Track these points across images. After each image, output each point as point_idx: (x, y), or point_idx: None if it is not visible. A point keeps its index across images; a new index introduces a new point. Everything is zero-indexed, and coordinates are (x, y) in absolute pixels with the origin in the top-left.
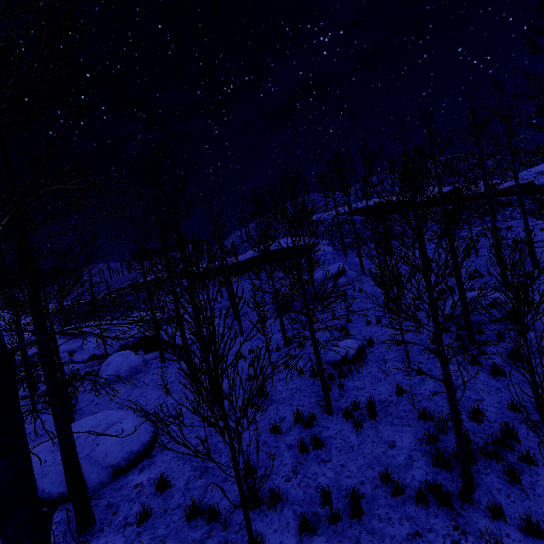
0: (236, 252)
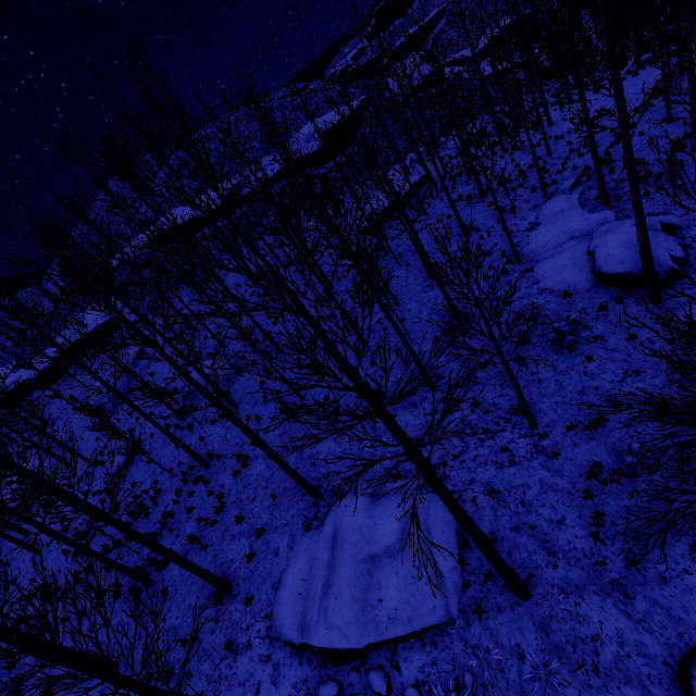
0: (30, 364)
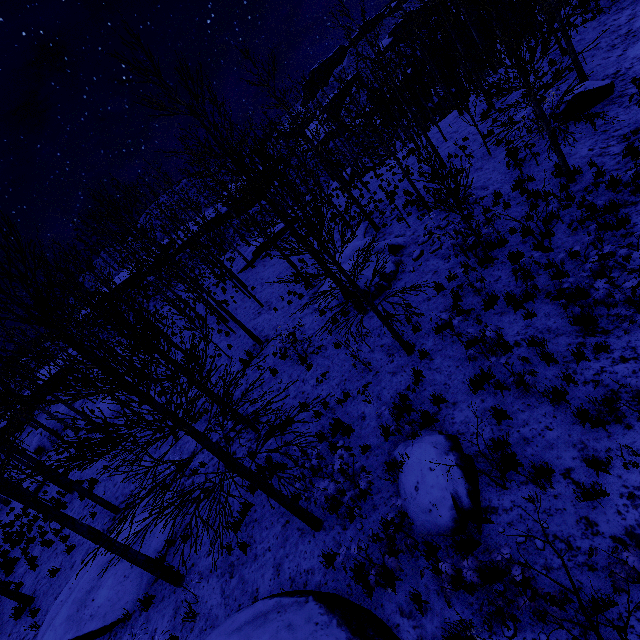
0: None
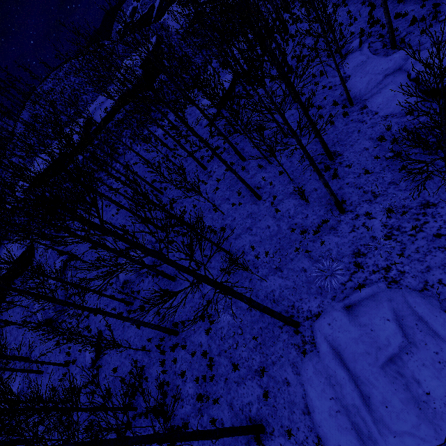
0: None
